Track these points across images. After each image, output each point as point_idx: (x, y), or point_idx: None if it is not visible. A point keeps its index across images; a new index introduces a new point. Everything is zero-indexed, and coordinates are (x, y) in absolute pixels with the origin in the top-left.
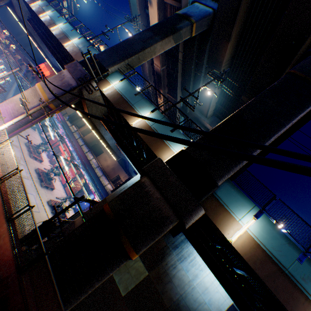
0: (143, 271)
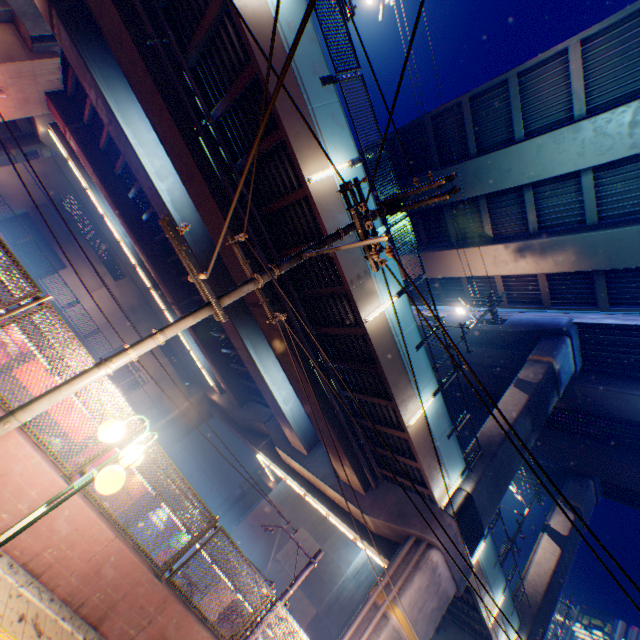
0: None
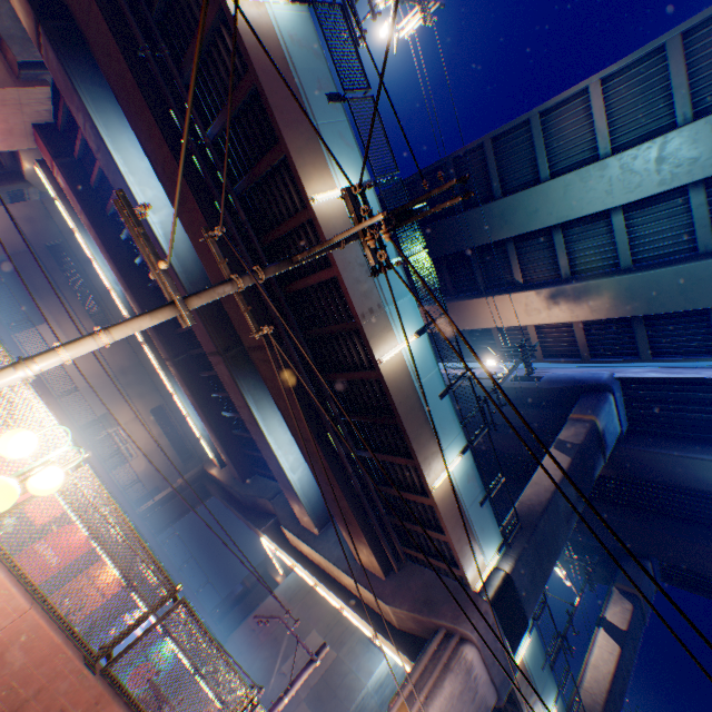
0: None
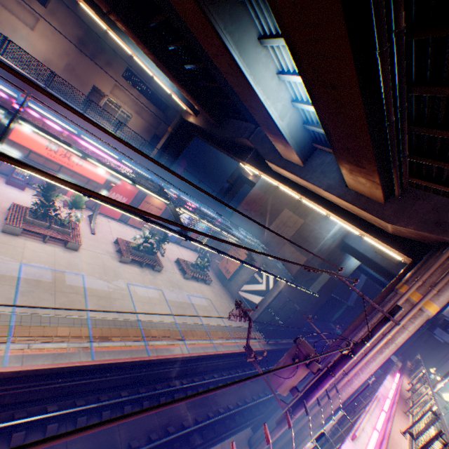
0: (327, 278)
